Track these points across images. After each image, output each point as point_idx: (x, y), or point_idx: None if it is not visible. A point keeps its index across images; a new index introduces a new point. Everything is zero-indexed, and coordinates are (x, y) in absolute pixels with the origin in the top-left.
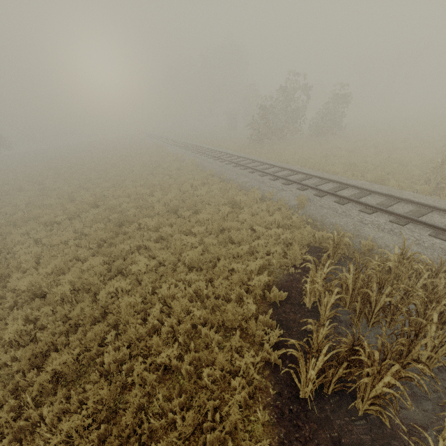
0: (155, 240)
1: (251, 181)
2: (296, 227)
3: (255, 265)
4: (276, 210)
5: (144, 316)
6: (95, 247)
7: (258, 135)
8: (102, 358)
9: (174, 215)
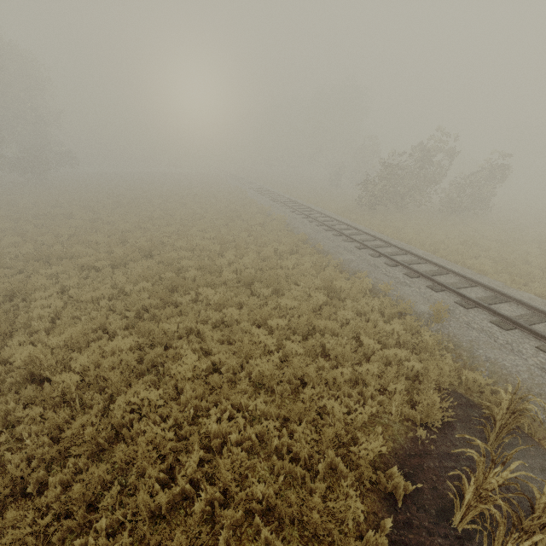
0: (214, 322)
1: (357, 261)
2: (427, 351)
3: (363, 412)
4: (394, 313)
5: (172, 462)
6: (132, 316)
7: (371, 199)
8: (86, 538)
9: (246, 290)
